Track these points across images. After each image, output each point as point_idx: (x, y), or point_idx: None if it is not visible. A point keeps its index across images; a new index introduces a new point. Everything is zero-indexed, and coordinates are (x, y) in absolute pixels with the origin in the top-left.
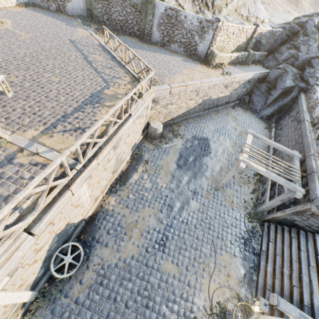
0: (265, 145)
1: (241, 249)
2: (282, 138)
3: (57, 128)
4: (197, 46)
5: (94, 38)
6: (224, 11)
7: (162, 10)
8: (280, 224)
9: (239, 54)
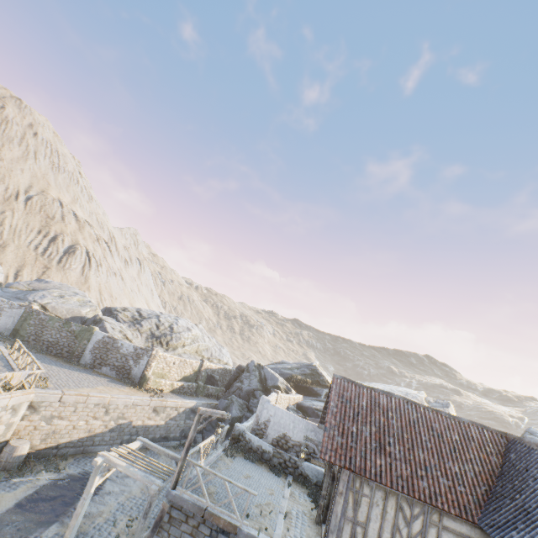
0: None
1: None
2: None
3: None
4: (132, 370)
5: (0, 350)
6: (179, 349)
7: (100, 337)
8: None
9: (184, 383)
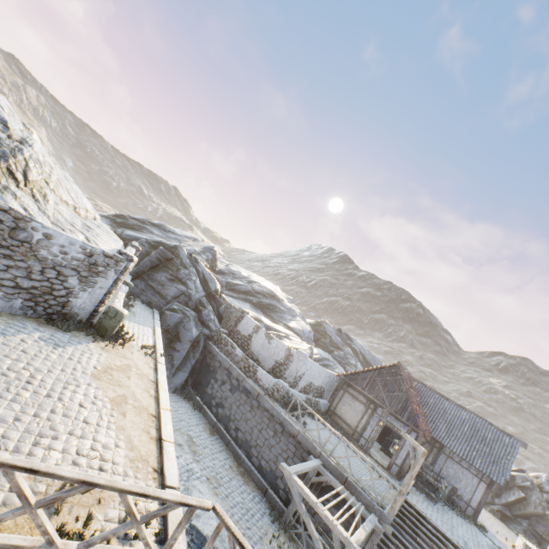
0: (223, 444)
1: None
2: (241, 424)
3: None
4: (72, 297)
5: None
6: (51, 196)
7: None
8: None
9: (125, 294)
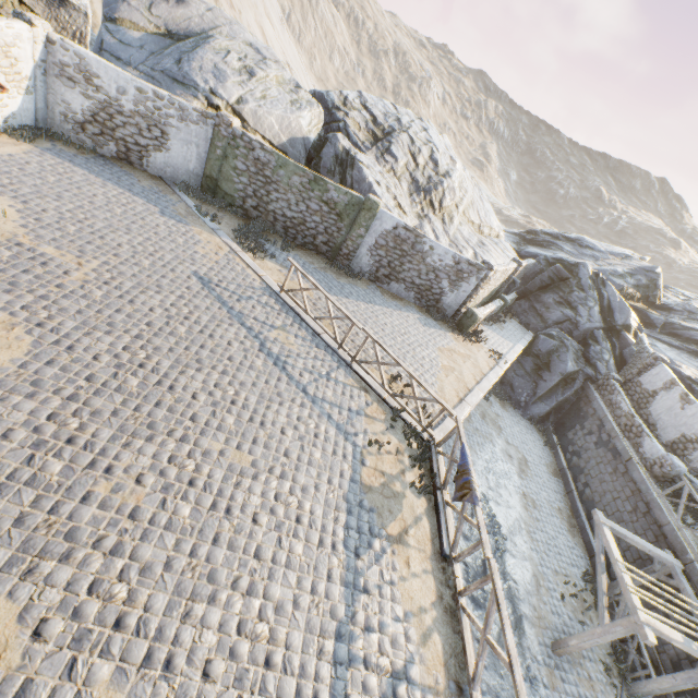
0: (562, 489)
1: None
2: (592, 482)
3: None
4: (443, 296)
5: (245, 264)
6: (456, 218)
7: (388, 225)
8: None
9: (495, 307)
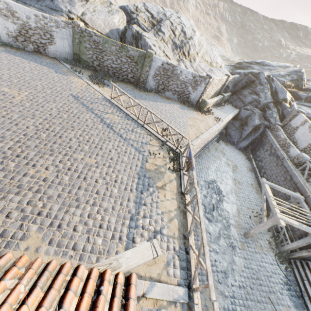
0: (254, 176)
1: (289, 296)
2: (267, 171)
3: (137, 241)
4: (190, 95)
5: (95, 89)
6: (197, 59)
7: (159, 63)
8: (304, 260)
9: (218, 98)
